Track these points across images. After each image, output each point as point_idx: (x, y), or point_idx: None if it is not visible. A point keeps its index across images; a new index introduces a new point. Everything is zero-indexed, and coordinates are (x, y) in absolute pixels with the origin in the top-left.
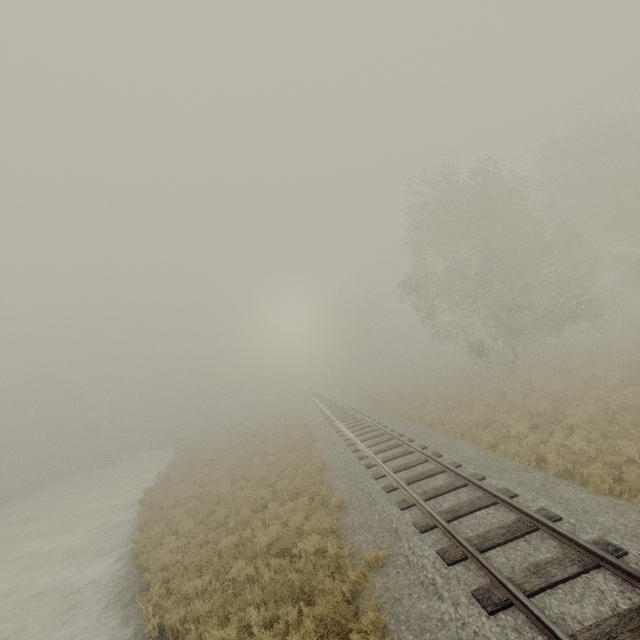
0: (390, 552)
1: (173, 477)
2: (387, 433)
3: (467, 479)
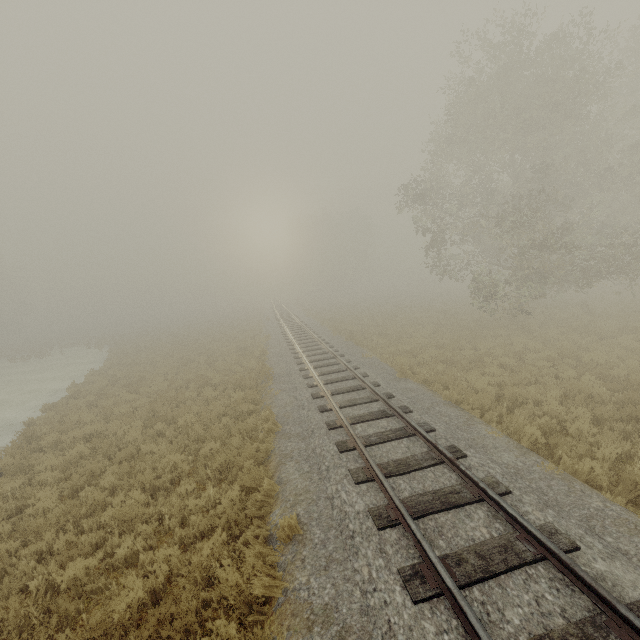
0: None
1: (83, 394)
2: (370, 388)
3: (547, 548)
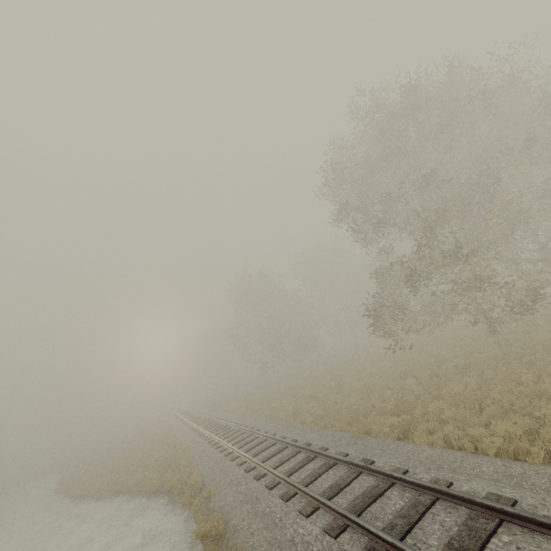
0: (193, 446)
1: (76, 476)
2: (209, 418)
3: (224, 422)
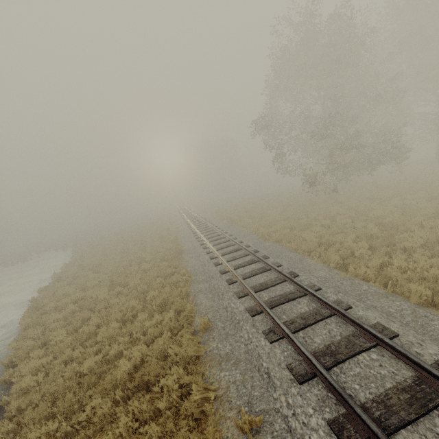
0: (264, 406)
1: (63, 279)
2: (244, 249)
3: (335, 309)
